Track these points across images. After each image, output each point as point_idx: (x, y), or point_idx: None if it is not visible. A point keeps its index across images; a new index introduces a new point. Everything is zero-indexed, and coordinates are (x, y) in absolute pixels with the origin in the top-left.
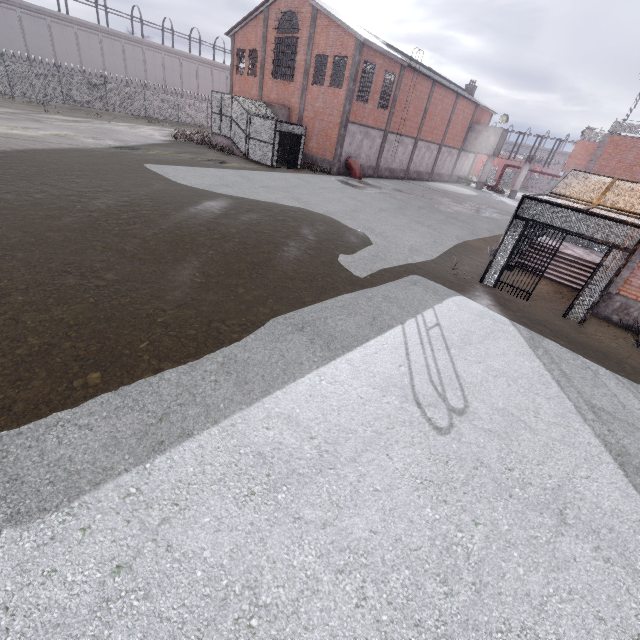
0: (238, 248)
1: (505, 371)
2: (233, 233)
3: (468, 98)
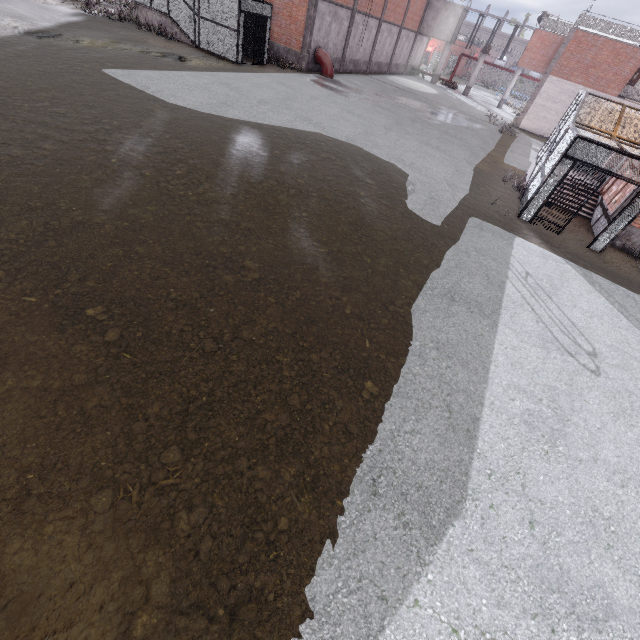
0: (324, 206)
1: (592, 311)
2: (304, 185)
3: None
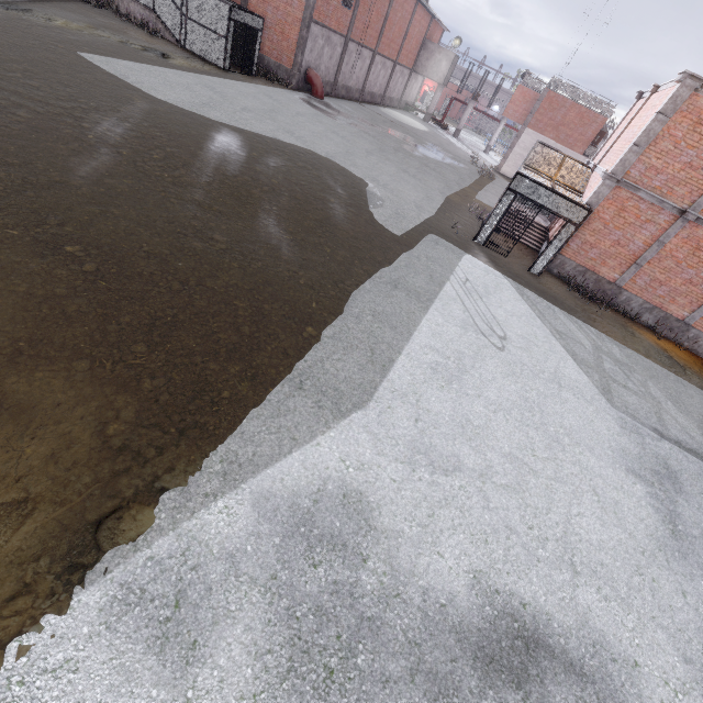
0: (294, 204)
1: (514, 312)
2: (277, 184)
3: (426, 7)
